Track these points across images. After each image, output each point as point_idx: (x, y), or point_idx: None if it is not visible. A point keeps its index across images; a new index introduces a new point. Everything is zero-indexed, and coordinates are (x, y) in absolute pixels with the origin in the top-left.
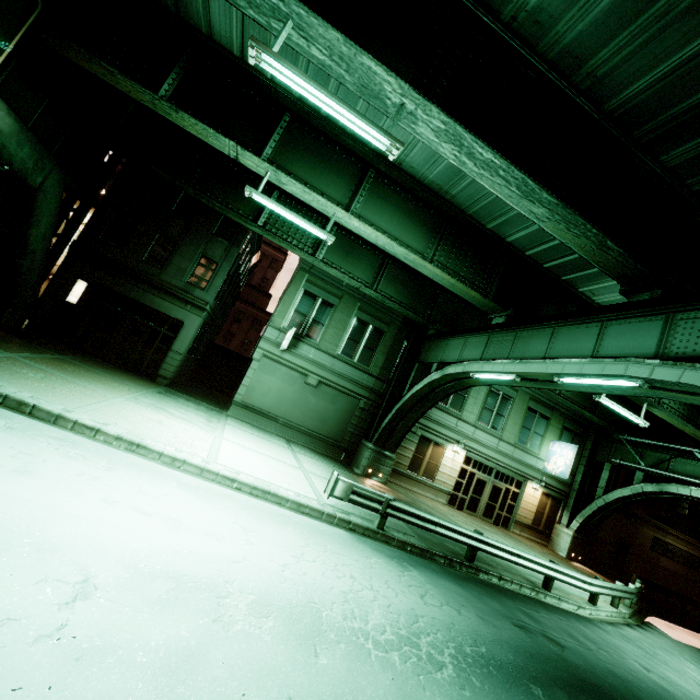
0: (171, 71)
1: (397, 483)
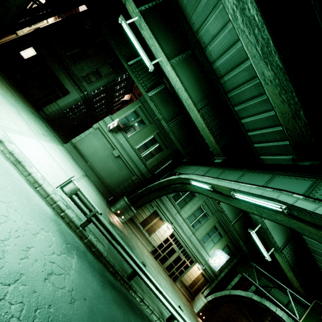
0: None
1: (130, 227)
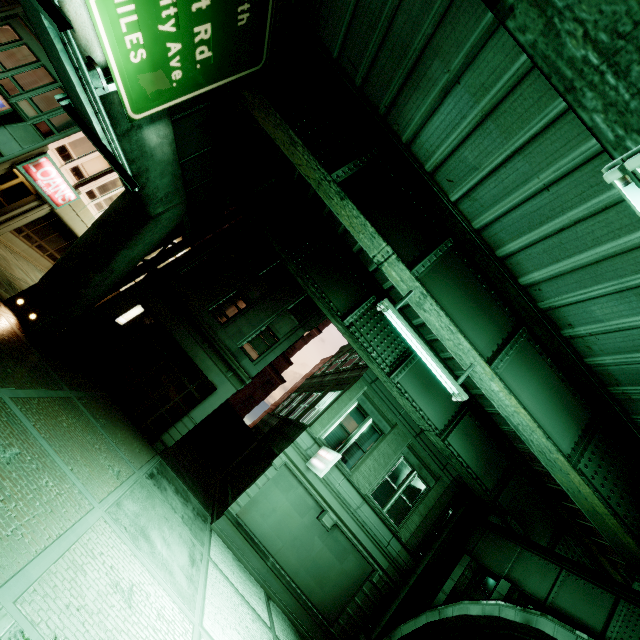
0: (350, 161)
1: None
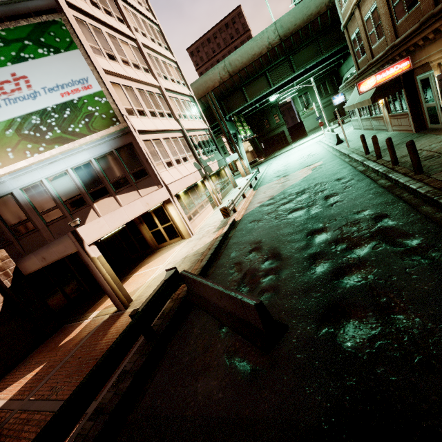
0: None
1: None
